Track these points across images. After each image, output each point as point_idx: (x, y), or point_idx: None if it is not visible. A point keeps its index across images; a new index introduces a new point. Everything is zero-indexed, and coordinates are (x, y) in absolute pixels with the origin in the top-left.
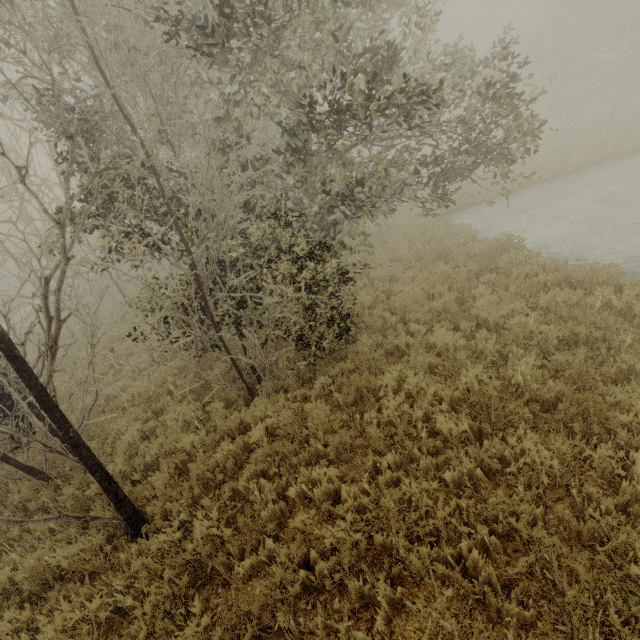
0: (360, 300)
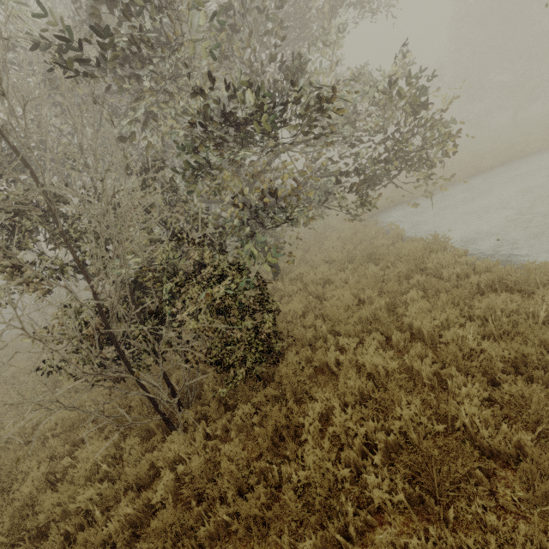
0: (292, 308)
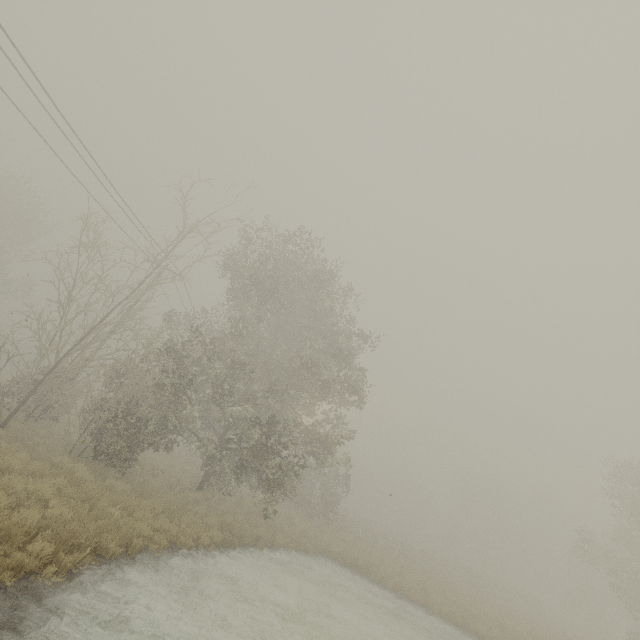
0: (154, 482)
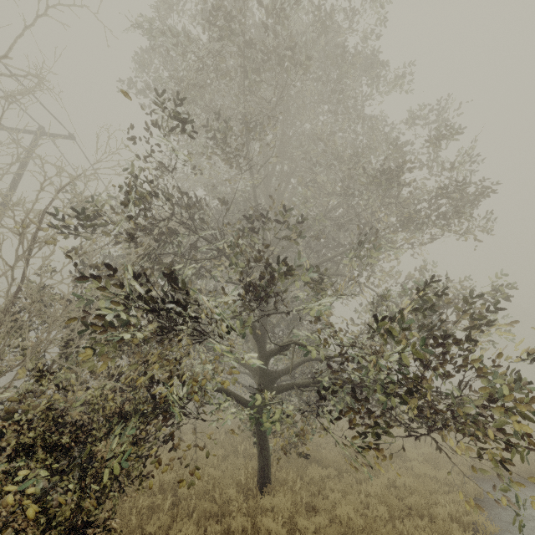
0: None
